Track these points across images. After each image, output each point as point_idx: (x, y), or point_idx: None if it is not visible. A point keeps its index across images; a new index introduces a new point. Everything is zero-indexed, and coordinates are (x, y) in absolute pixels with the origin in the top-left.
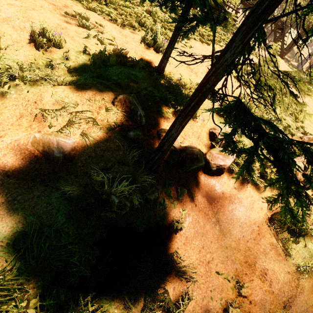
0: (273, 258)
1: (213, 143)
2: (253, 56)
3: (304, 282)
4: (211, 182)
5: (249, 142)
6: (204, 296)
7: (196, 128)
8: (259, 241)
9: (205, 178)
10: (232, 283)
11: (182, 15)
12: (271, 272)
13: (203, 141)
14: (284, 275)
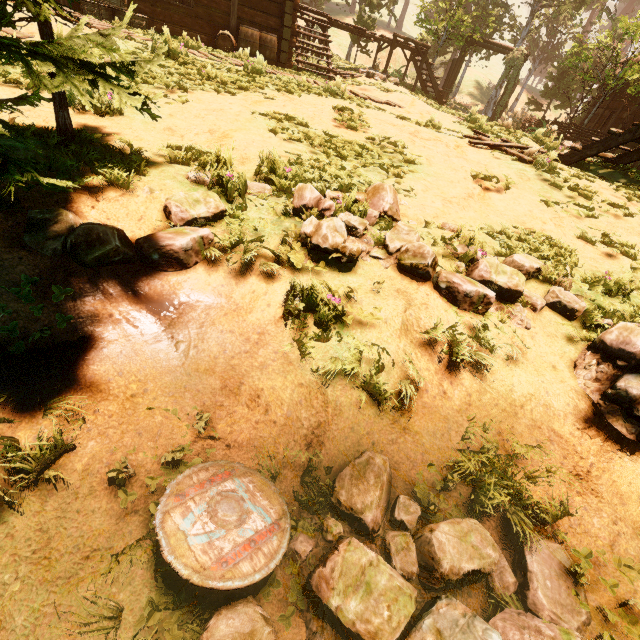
0: (275, 371)
1: (166, 221)
2: (340, 100)
3: (338, 396)
4: (162, 281)
5: (263, 214)
6: (115, 446)
7: (135, 206)
8: (255, 352)
9: (148, 276)
10: (186, 422)
11: (40, 31)
12: (269, 391)
13: (151, 224)
14: (292, 390)
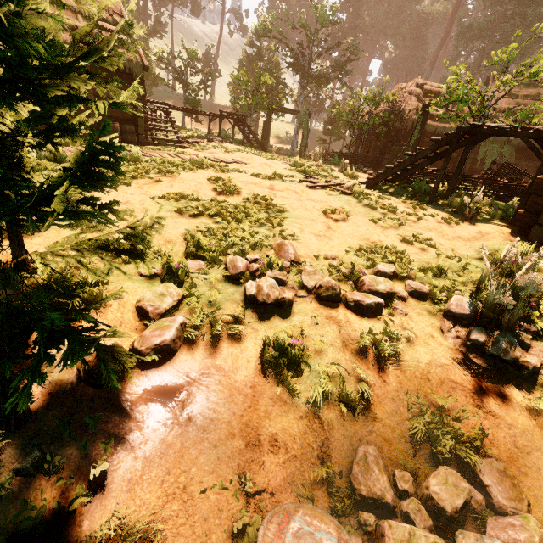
0: (279, 414)
1: (145, 320)
2: (206, 170)
3: (327, 415)
4: (161, 372)
5: (209, 287)
6: (192, 540)
7: (112, 315)
8: (257, 404)
9: (149, 373)
10: (234, 489)
11: None
12: (282, 433)
13: (131, 325)
14: (297, 424)
